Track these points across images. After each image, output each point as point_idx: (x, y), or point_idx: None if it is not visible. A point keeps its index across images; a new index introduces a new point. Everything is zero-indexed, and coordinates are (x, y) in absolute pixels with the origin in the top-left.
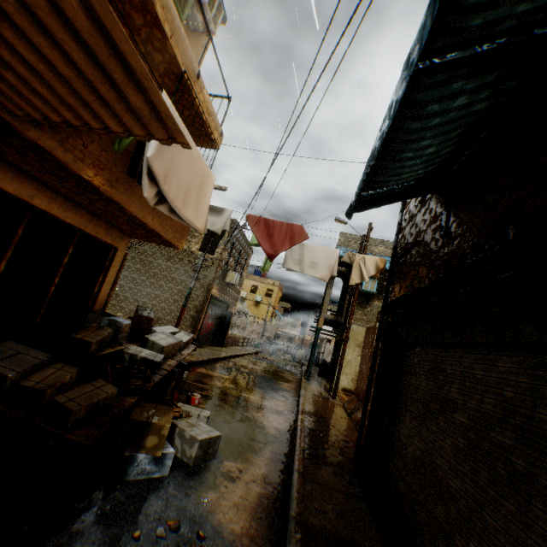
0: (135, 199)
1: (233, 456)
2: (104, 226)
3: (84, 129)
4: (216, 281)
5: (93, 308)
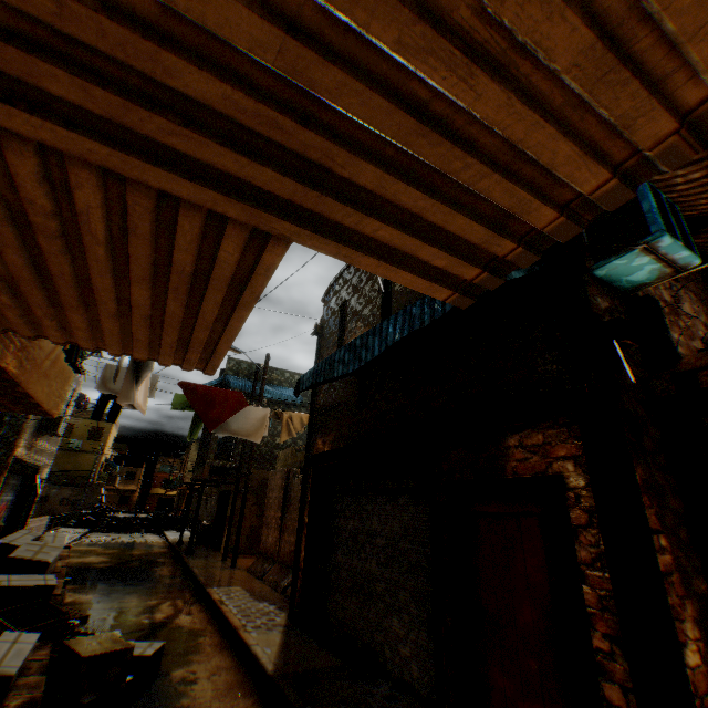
0: (36, 373)
1: (176, 664)
2: None
3: (90, 350)
4: (28, 434)
5: None
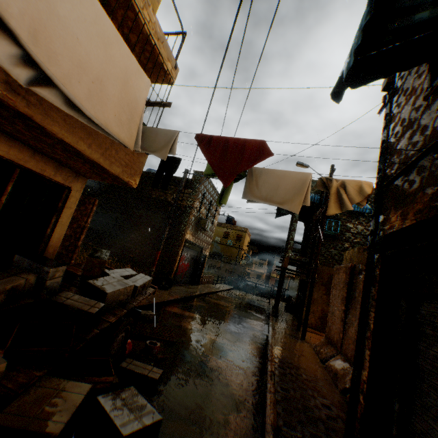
0: (58, 117)
1: None
2: (52, 164)
3: None
4: (189, 227)
5: (45, 251)
